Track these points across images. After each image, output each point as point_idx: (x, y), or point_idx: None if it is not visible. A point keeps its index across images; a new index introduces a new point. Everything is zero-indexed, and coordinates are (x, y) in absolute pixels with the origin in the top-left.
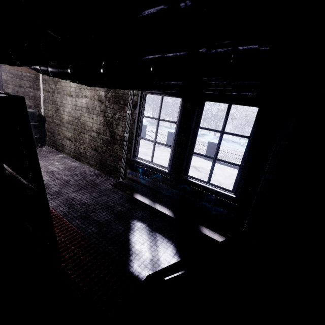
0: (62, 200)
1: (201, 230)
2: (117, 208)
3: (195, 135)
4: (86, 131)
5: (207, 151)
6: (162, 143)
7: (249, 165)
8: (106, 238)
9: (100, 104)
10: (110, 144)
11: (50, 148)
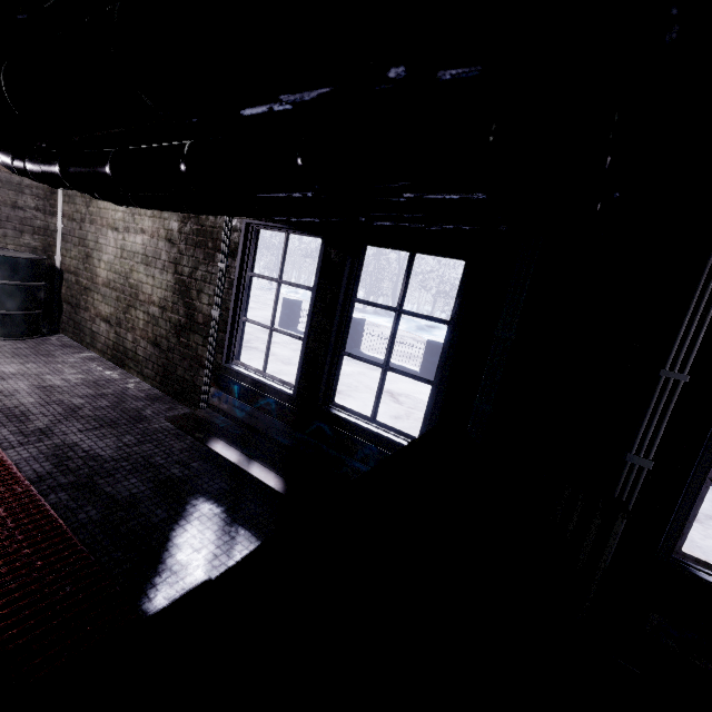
0: (46, 447)
1: None
2: (168, 470)
3: (348, 316)
4: (140, 303)
5: (424, 359)
6: (285, 333)
7: (447, 381)
8: (115, 534)
9: (169, 248)
10: (184, 333)
11: (66, 339)
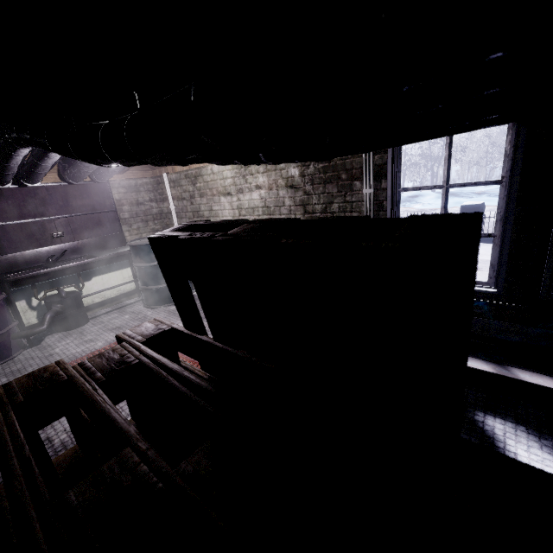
0: None
1: None
2: None
3: None
4: None
5: None
6: None
7: None
8: None
9: (292, 193)
10: None
11: None
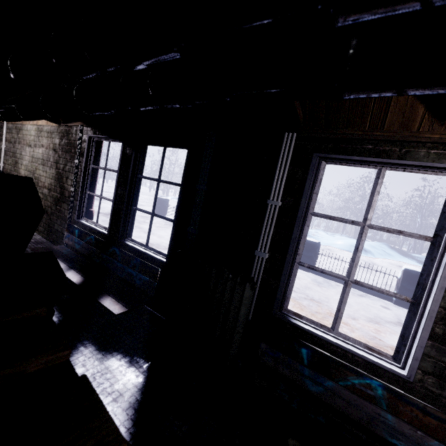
0: None
1: (101, 300)
2: None
3: (136, 186)
4: (39, 188)
5: None
6: (107, 199)
7: (178, 218)
8: None
9: (54, 154)
10: (59, 203)
11: None
